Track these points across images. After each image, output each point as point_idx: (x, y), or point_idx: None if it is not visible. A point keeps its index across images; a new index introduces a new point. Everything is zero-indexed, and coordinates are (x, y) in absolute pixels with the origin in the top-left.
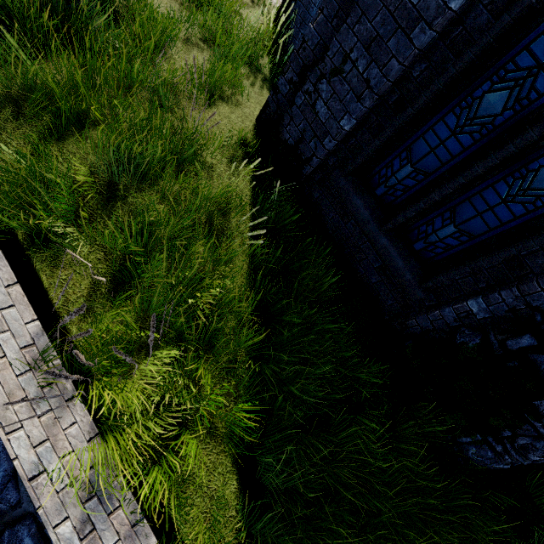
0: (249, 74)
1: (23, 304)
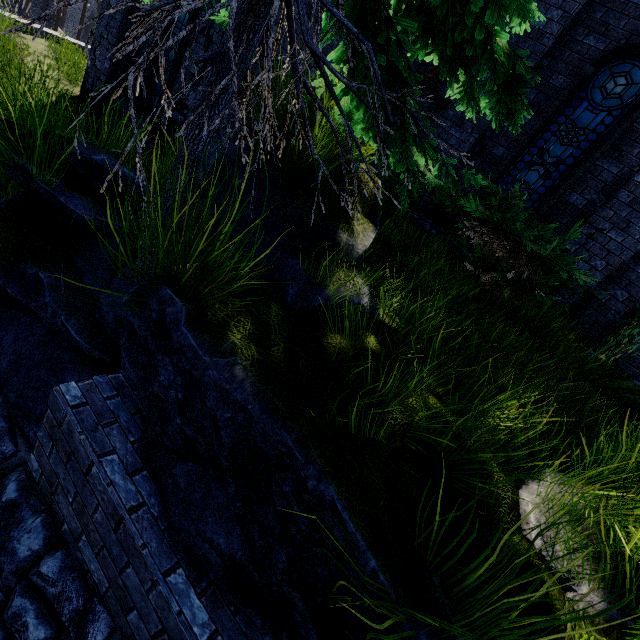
0: None
1: None
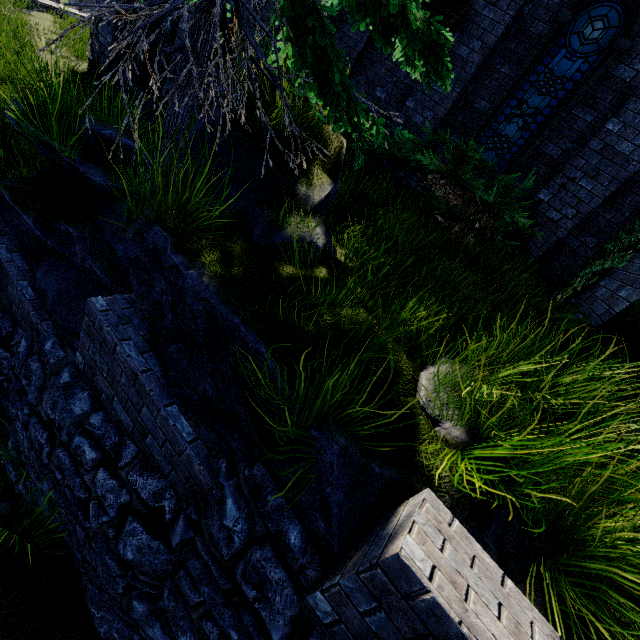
0: None
1: None
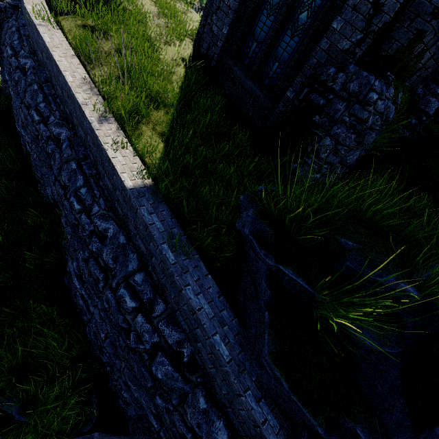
0: (190, 42)
1: (83, 70)
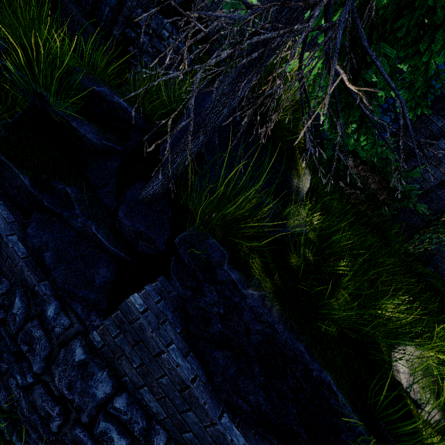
0: None
1: None
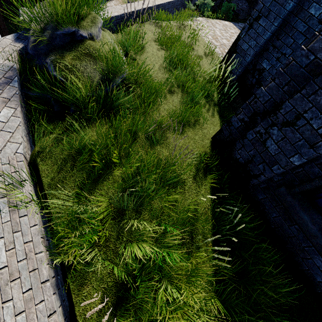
0: (205, 103)
1: None
